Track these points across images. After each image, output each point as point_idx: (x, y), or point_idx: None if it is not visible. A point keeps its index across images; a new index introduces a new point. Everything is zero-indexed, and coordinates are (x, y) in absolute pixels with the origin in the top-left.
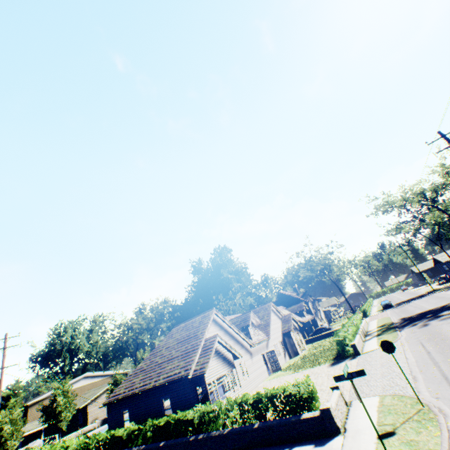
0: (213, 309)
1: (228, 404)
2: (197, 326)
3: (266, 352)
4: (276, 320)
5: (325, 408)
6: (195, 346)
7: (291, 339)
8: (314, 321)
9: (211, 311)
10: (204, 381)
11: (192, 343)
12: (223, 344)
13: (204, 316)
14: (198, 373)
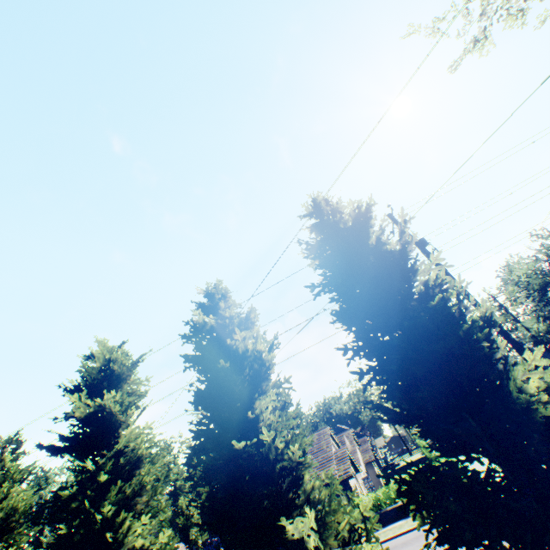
0: (327, 426)
1: (396, 485)
2: (318, 442)
3: (362, 478)
4: (357, 450)
5: (472, 468)
6: (328, 458)
7: (373, 469)
8: (376, 460)
9: (327, 428)
10: (348, 485)
11: (321, 456)
12: (350, 456)
13: (320, 433)
14: (345, 476)
